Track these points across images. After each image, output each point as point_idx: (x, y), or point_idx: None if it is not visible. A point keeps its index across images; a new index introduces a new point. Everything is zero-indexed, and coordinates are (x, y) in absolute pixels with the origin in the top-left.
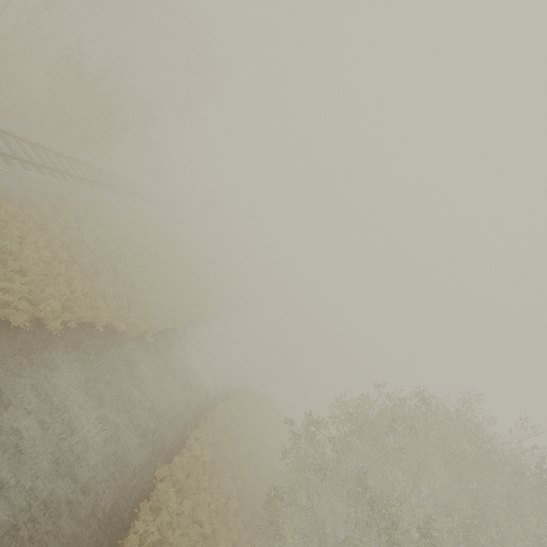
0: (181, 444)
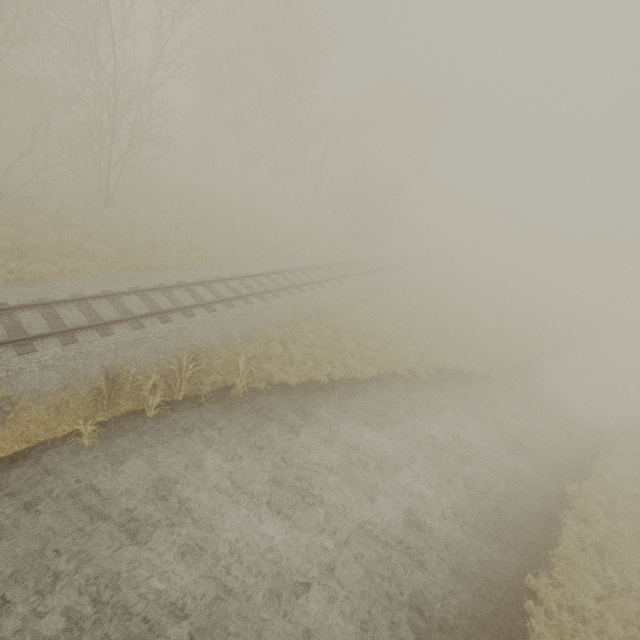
0: (585, 474)
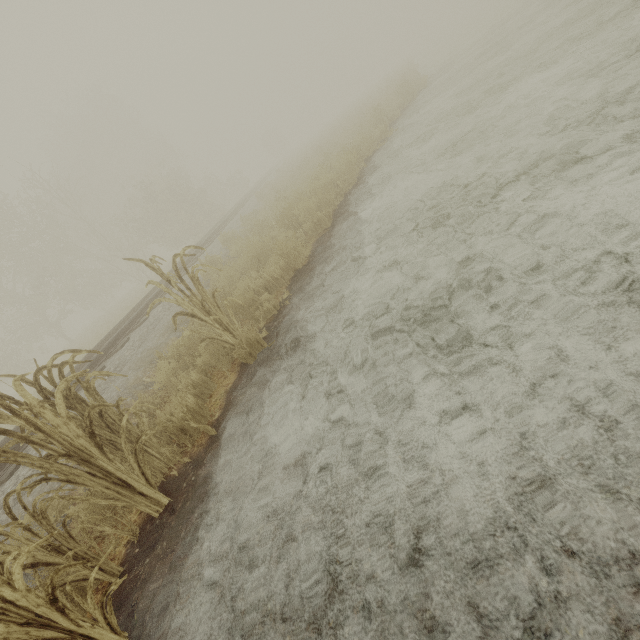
0: None
